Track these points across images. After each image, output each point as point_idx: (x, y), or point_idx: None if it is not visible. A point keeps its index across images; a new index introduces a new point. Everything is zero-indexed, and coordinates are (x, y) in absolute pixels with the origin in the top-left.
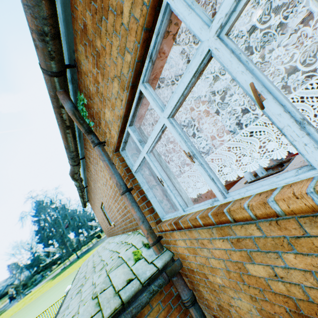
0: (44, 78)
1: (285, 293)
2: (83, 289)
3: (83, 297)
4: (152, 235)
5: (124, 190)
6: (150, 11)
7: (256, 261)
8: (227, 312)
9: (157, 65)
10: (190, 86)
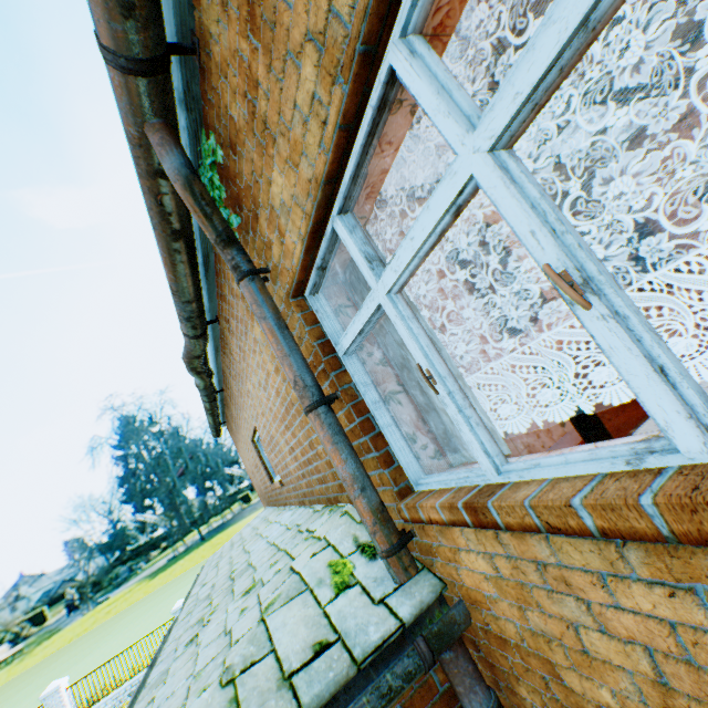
0: (112, 83)
1: None
2: (201, 640)
3: (199, 667)
4: (386, 529)
5: (315, 400)
6: None
7: None
8: None
9: None
10: None
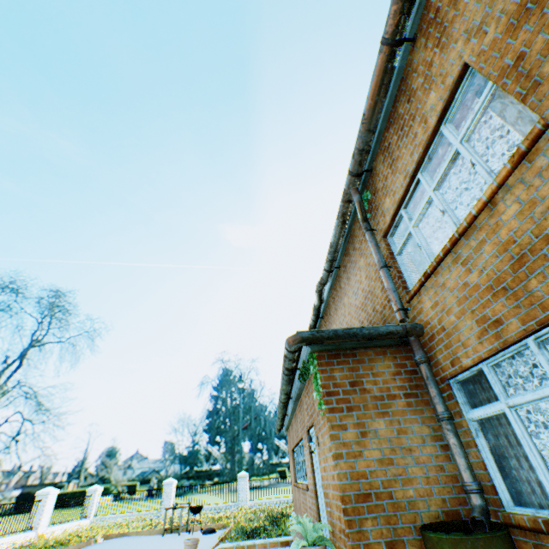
0: (347, 179)
1: (486, 280)
2: None
3: None
4: (399, 303)
5: (383, 265)
6: (431, 135)
7: (472, 267)
8: (456, 359)
9: (433, 162)
10: (447, 168)
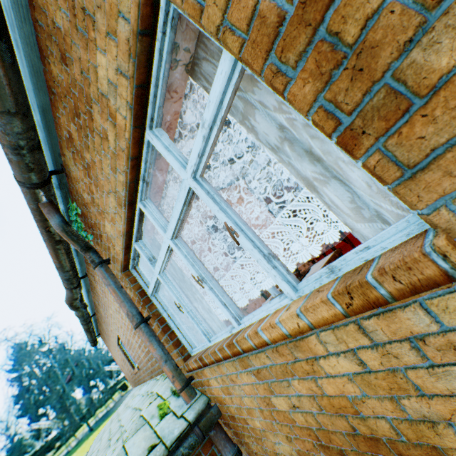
0: (22, 190)
1: (306, 424)
2: None
3: None
4: (179, 378)
5: (139, 321)
6: (133, 146)
7: (277, 392)
8: None
9: (156, 181)
10: (184, 212)
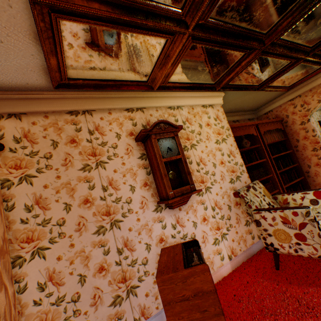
0: None
1: None
2: None
3: None
4: None
5: None
6: None
7: None
8: None
9: None
10: None
